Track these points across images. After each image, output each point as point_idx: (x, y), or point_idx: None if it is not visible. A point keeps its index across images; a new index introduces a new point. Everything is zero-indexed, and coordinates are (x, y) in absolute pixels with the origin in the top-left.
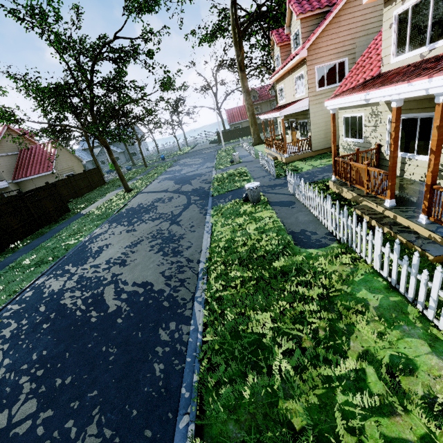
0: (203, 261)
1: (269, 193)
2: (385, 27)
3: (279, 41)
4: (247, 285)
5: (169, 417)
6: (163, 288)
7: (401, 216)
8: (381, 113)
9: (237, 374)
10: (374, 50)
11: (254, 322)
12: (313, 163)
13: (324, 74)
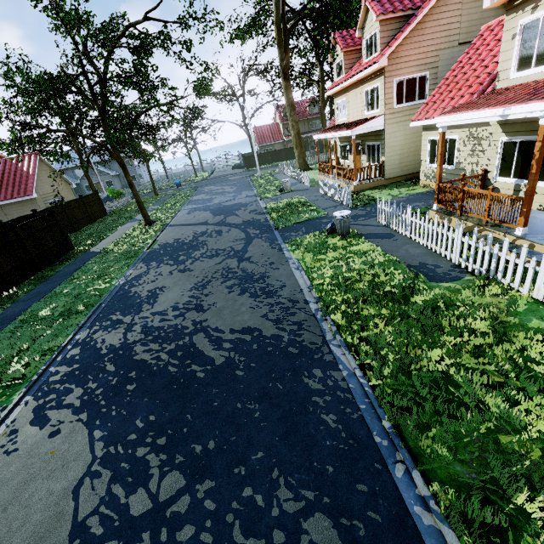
0: (312, 302)
1: (354, 225)
2: (505, 37)
3: (344, 45)
4: (393, 323)
5: (377, 467)
6: (278, 333)
7: (542, 244)
8: (490, 135)
9: (433, 416)
10: (468, 64)
11: (425, 360)
12: (391, 192)
13: (403, 89)
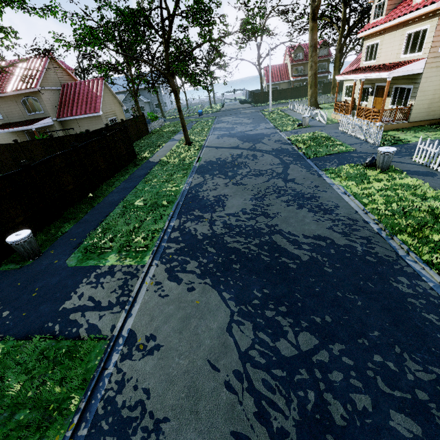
0: (371, 222)
1: None
2: None
3: None
4: None
5: None
6: (349, 243)
7: None
8: None
9: None
10: None
11: None
12: (417, 135)
13: None
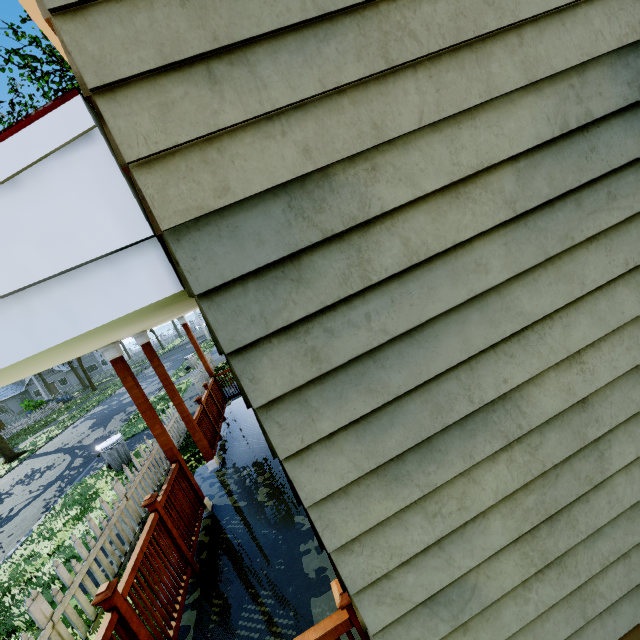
0: None
1: None
2: None
3: None
4: None
5: None
6: None
7: None
8: None
9: None
10: None
11: None
12: None
13: None
